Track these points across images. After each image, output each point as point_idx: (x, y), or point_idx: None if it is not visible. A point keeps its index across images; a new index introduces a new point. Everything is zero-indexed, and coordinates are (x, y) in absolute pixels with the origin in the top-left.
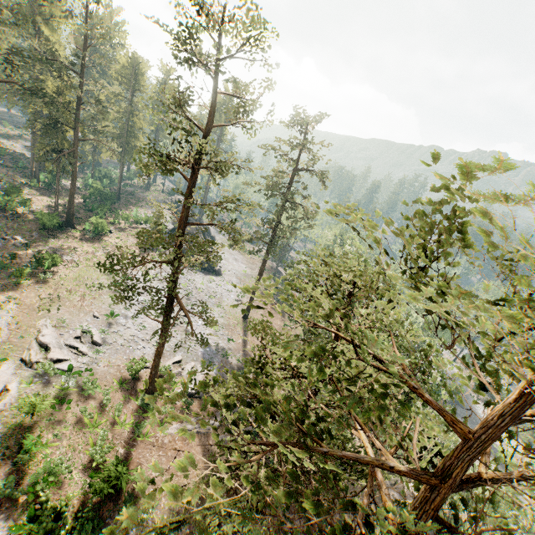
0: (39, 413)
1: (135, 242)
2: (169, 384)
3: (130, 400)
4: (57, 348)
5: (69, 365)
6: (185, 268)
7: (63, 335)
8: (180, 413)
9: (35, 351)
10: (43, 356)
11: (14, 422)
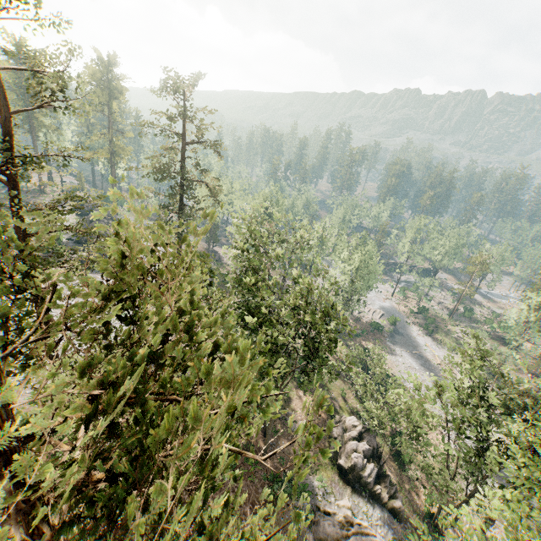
0: None
1: None
2: None
3: None
4: None
5: None
6: (99, 274)
7: None
8: None
9: None
10: None
11: None
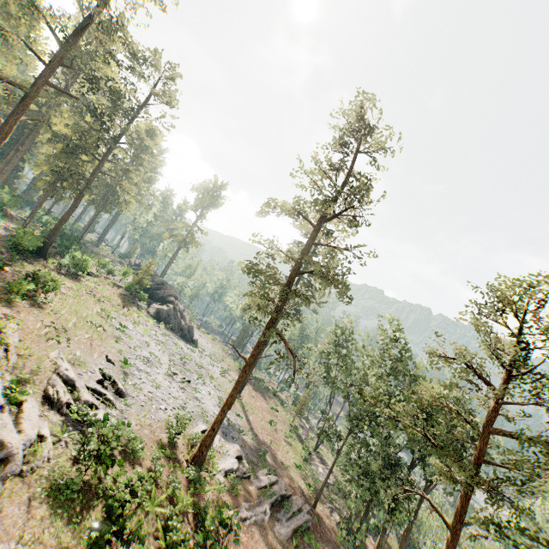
0: (85, 478)
1: (113, 291)
2: (209, 457)
3: (177, 473)
4: (84, 389)
5: (104, 415)
6: (169, 331)
7: (82, 376)
8: (230, 495)
9: (62, 388)
10: (71, 397)
11: (58, 488)
